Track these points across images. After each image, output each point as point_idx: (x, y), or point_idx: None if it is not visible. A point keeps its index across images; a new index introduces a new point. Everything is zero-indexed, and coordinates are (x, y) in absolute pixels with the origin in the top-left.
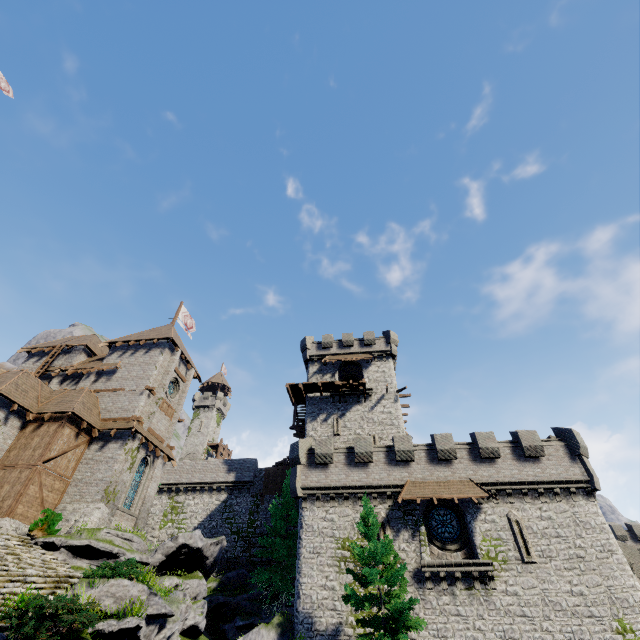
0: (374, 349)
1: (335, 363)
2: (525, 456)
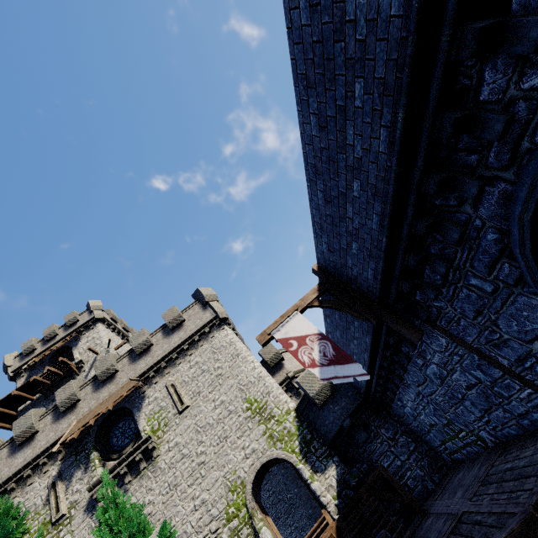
0: (79, 325)
1: (44, 361)
2: (170, 330)
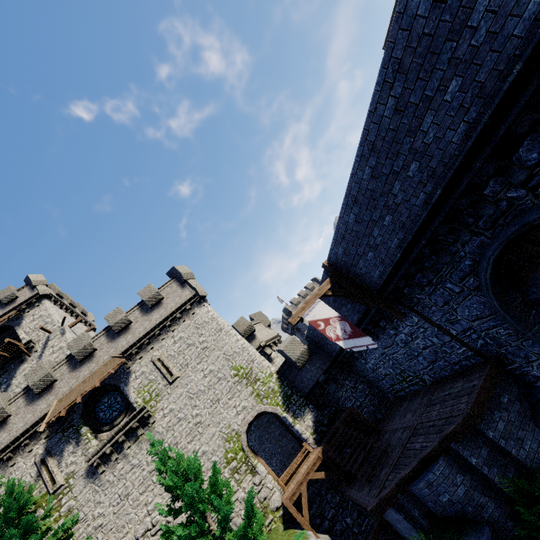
0: (19, 302)
1: None
2: (150, 307)
